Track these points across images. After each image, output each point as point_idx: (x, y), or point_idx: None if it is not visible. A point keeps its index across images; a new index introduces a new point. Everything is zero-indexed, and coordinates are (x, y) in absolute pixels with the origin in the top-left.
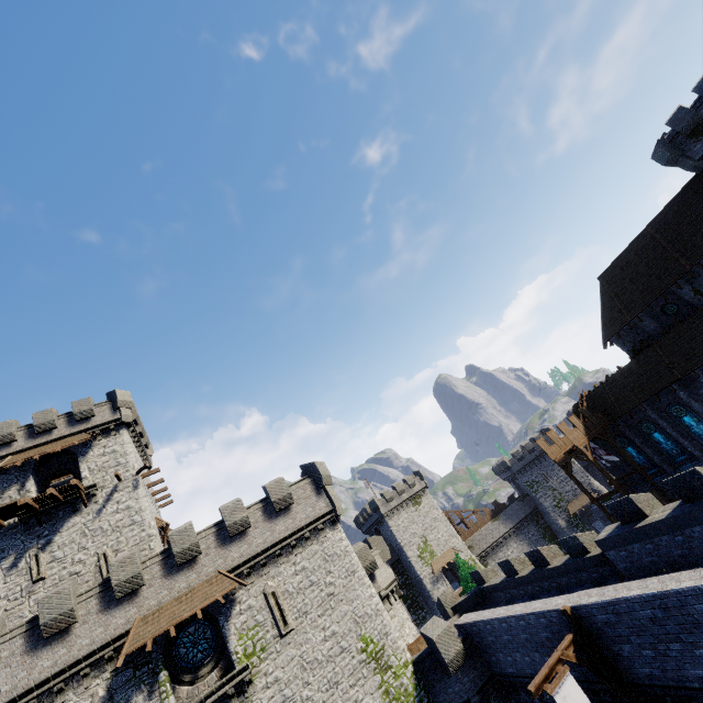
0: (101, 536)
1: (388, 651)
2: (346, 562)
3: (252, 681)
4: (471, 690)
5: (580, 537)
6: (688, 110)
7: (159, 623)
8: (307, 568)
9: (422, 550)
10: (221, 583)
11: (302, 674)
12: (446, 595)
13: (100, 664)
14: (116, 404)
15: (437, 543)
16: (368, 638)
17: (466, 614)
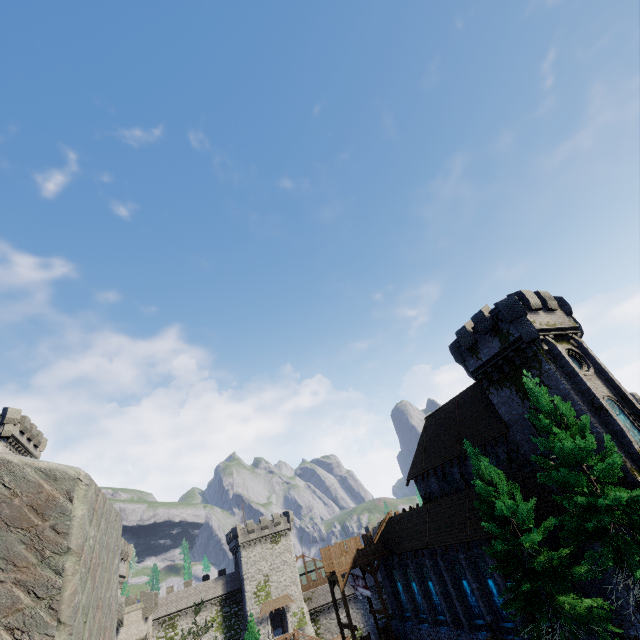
0: None
1: None
2: None
3: None
4: None
5: None
6: (467, 331)
7: None
8: None
9: (260, 588)
10: None
11: None
12: None
13: None
14: (3, 420)
15: (277, 585)
16: None
17: None
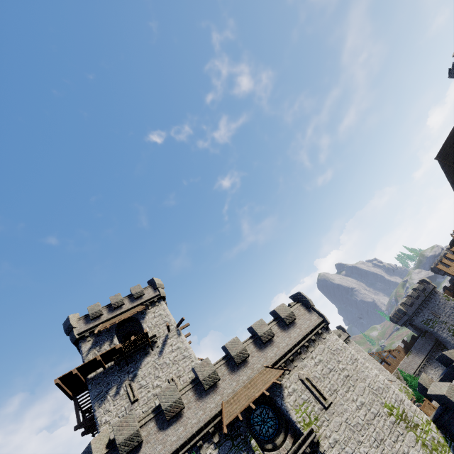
0: (166, 368)
1: (409, 413)
2: (347, 354)
3: (319, 442)
4: None
5: None
6: None
7: (240, 402)
8: (322, 360)
9: None
10: (270, 373)
11: (353, 435)
12: (424, 380)
13: (207, 438)
14: (156, 286)
15: None
16: (389, 405)
17: None
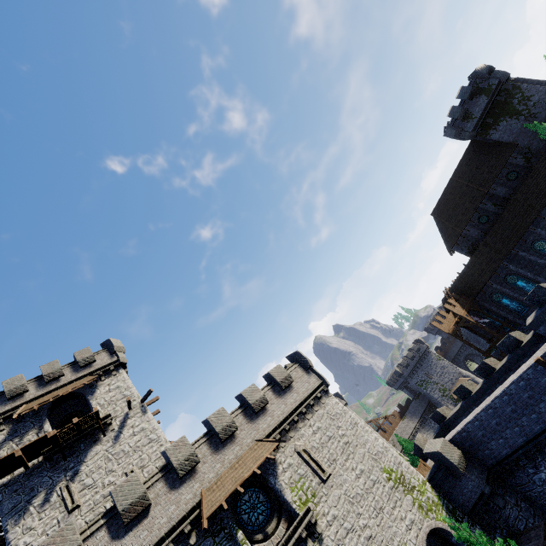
0: (124, 458)
1: (407, 476)
2: (348, 418)
3: (316, 521)
4: (481, 483)
5: (512, 334)
6: (458, 107)
7: (225, 487)
8: (321, 427)
9: None
10: (263, 447)
11: (352, 508)
12: (419, 440)
13: (180, 539)
14: (113, 349)
15: None
16: (388, 469)
17: (448, 434)
